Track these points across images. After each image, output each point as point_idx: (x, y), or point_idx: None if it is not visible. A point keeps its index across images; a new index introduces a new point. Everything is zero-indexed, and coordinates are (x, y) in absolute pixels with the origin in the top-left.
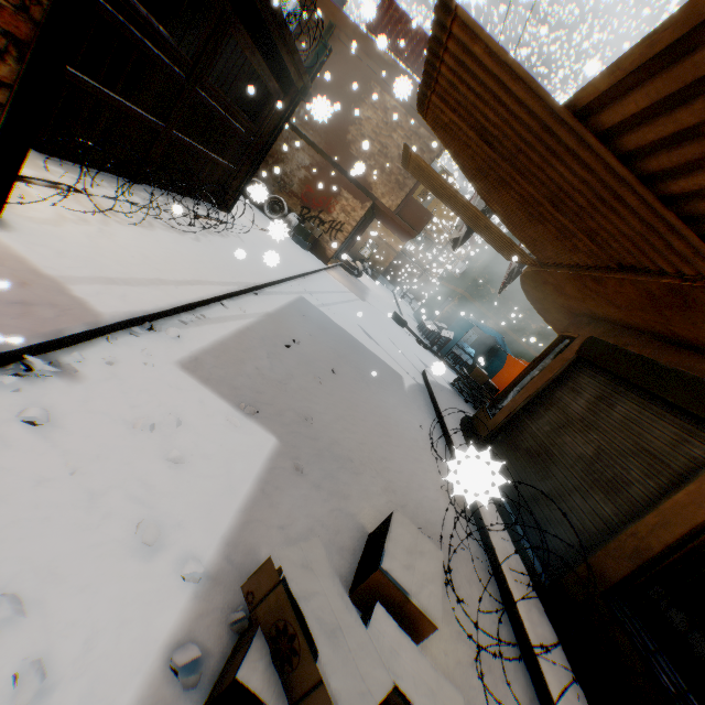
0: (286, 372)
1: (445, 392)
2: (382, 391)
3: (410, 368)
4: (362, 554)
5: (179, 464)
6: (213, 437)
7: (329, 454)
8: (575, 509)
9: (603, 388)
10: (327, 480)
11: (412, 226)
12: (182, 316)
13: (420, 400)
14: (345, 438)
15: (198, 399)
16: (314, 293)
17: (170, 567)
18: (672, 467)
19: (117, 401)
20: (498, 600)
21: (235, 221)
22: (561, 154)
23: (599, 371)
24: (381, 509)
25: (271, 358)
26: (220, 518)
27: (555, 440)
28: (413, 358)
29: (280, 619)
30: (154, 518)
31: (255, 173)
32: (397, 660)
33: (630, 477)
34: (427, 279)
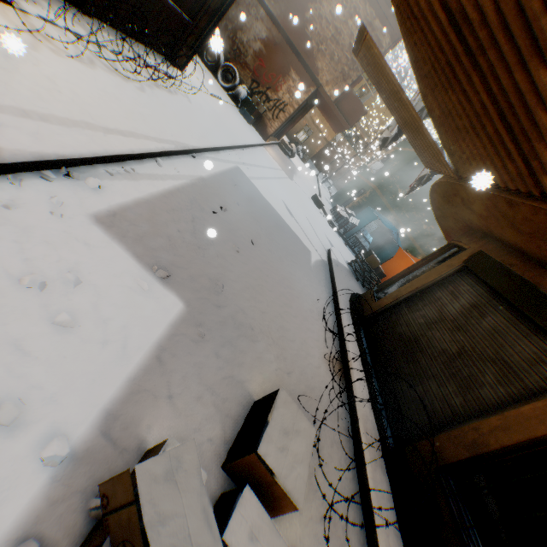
0: (208, 238)
1: (343, 270)
2: (292, 264)
3: (318, 245)
4: (244, 422)
5: (68, 327)
6: (115, 300)
7: (233, 321)
8: (429, 393)
9: (479, 298)
10: (226, 348)
11: (346, 119)
12: (109, 167)
13: (321, 275)
14: (250, 307)
15: (108, 257)
16: (249, 165)
17: (28, 449)
18: (524, 381)
19: (4, 252)
20: (351, 458)
21: (186, 81)
22: (546, 54)
23: (480, 283)
24: (270, 376)
25: (195, 222)
26: (104, 388)
27: (426, 332)
28: (323, 237)
29: (128, 540)
30: (22, 390)
31: (211, 33)
32: (254, 546)
33: (484, 380)
34: (348, 170)
